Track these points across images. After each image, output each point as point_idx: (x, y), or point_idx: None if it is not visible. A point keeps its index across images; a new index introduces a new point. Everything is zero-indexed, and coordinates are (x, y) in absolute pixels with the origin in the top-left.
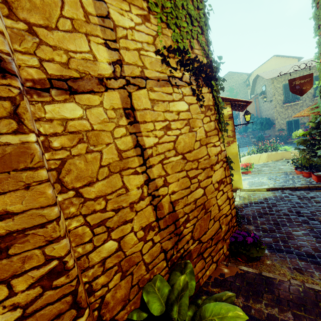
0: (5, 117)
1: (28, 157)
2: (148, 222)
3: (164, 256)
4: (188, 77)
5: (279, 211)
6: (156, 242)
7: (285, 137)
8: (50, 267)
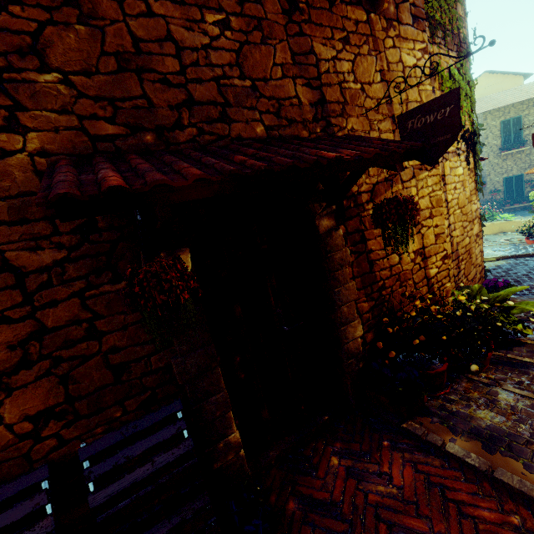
0: (438, 183)
1: (442, 201)
2: (449, 253)
3: (454, 280)
4: (463, 146)
5: (516, 273)
6: (451, 268)
7: (500, 203)
8: (444, 254)
